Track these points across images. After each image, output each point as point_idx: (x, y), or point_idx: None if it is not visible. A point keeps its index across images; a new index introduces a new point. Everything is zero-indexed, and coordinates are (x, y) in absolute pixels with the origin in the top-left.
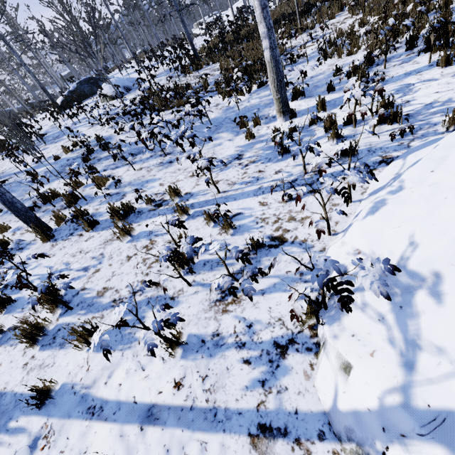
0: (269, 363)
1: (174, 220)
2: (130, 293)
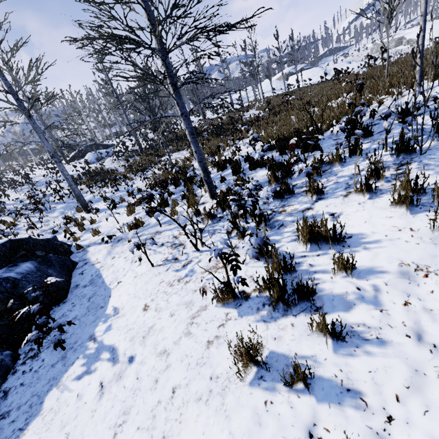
0: None
1: None
2: None
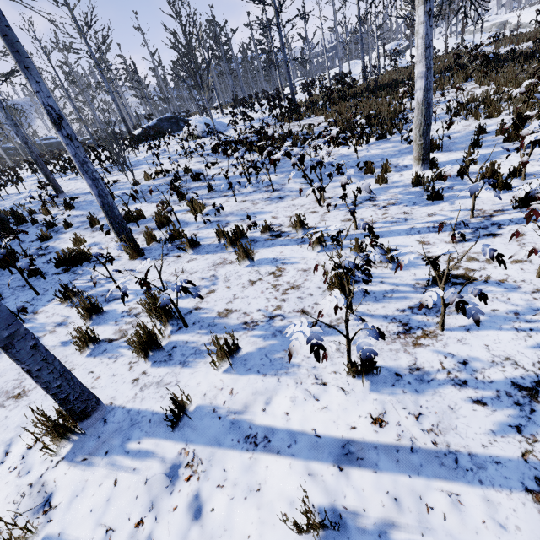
0: (516, 406)
1: (363, 223)
2: (266, 317)
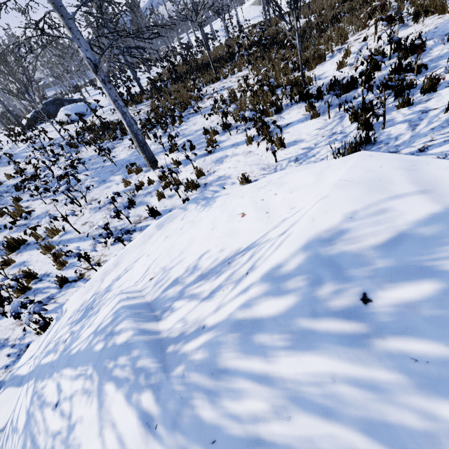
0: (17, 356)
1: None
2: None
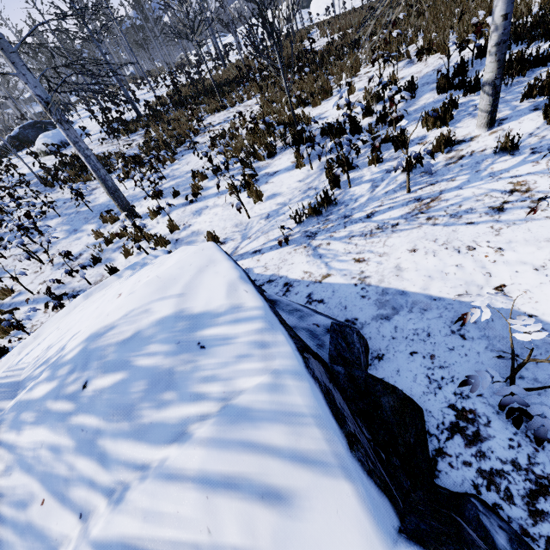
0: None
1: None
2: None
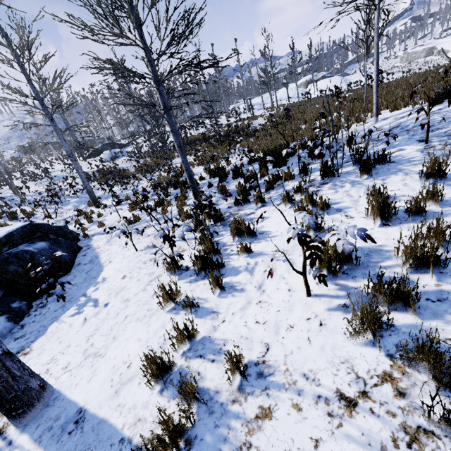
0: None
1: None
2: None
